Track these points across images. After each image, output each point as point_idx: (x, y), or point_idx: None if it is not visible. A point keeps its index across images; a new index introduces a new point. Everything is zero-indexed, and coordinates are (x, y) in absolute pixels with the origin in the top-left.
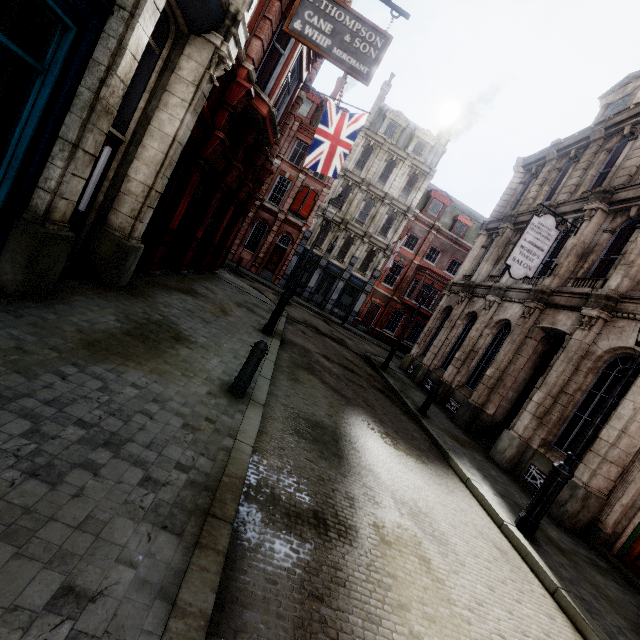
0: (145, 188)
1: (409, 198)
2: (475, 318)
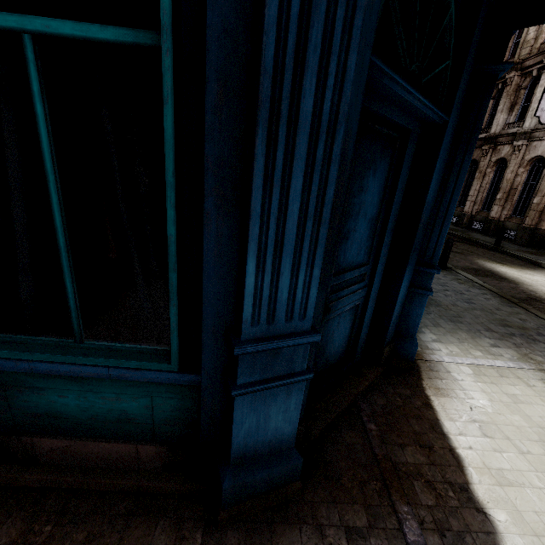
0: None
1: None
2: (503, 162)
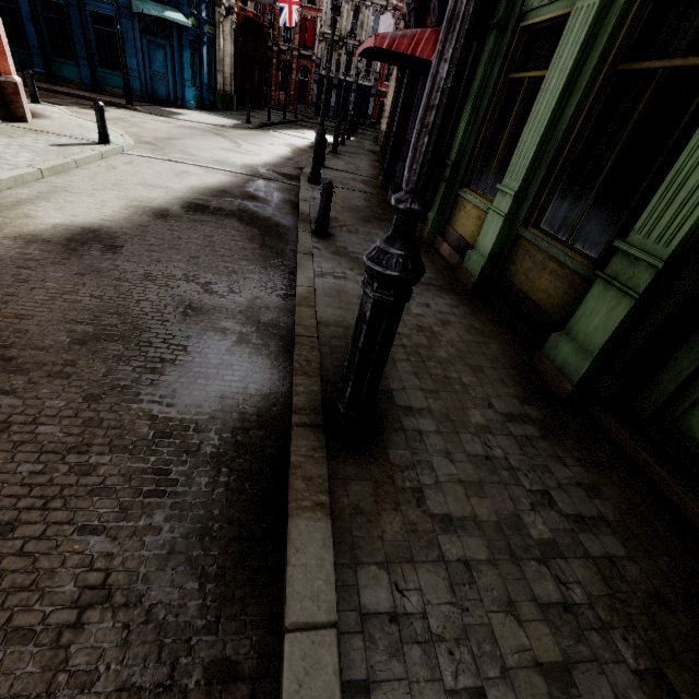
0: (230, 75)
1: None
2: None
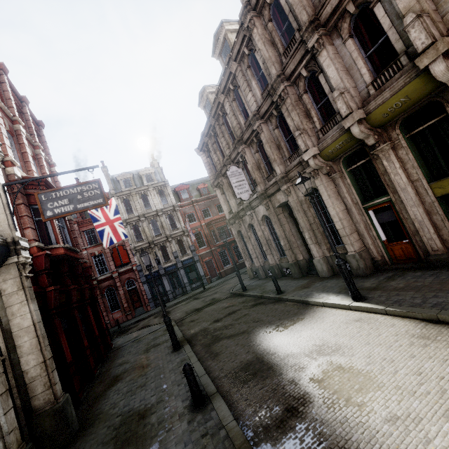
0: (41, 365)
1: (169, 202)
2: (253, 225)
